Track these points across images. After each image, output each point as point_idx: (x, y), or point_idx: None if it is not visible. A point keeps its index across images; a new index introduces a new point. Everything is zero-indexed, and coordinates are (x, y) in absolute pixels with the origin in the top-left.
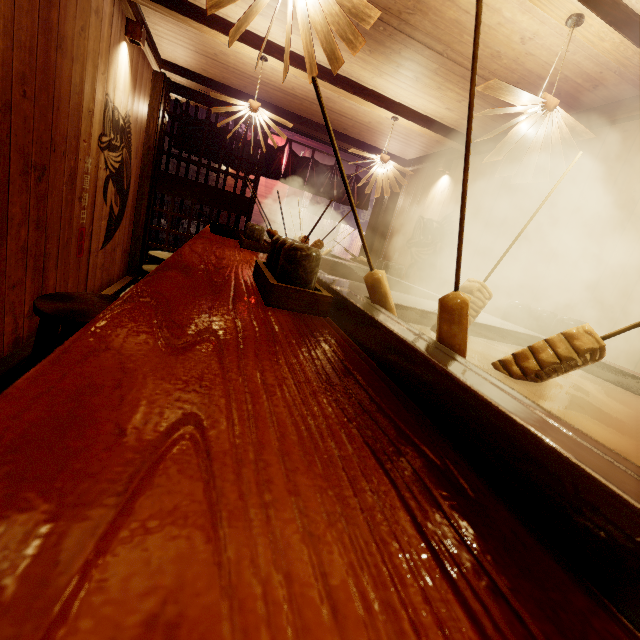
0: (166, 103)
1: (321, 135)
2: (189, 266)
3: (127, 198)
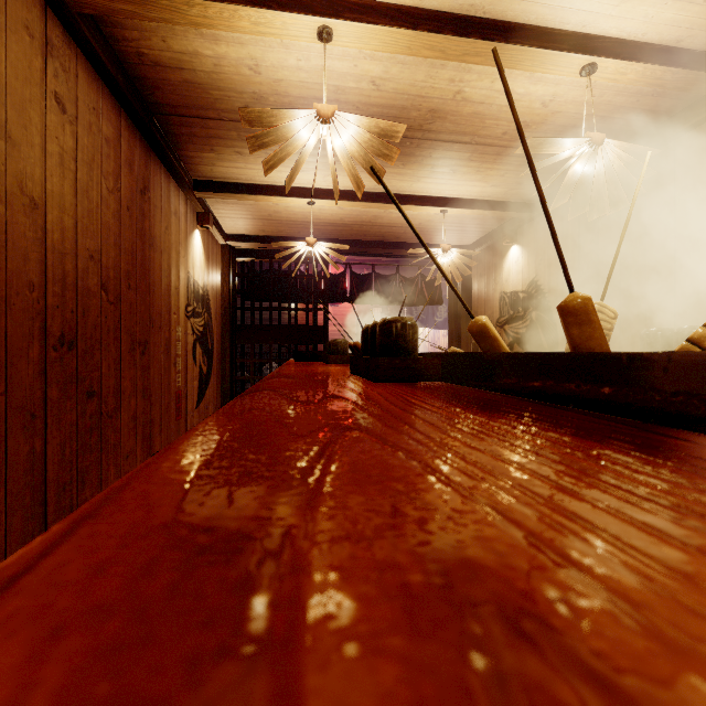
0: (234, 267)
1: (376, 250)
2: (289, 375)
3: (212, 356)
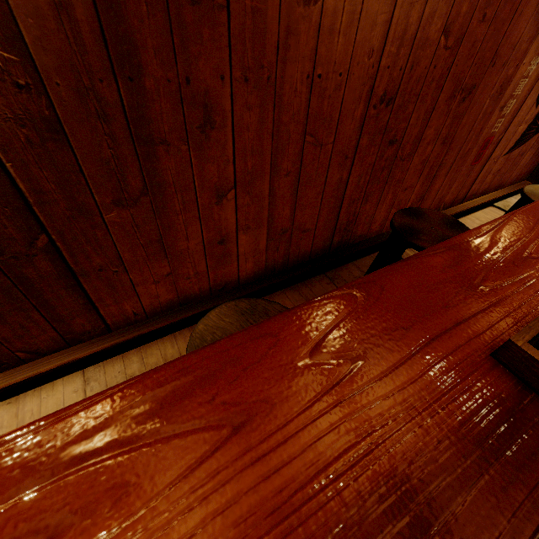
0: None
1: None
2: (480, 248)
3: None
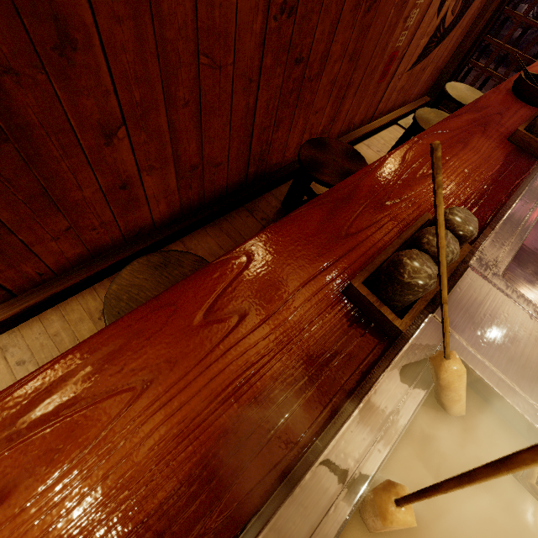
0: None
1: None
2: (353, 196)
3: None
